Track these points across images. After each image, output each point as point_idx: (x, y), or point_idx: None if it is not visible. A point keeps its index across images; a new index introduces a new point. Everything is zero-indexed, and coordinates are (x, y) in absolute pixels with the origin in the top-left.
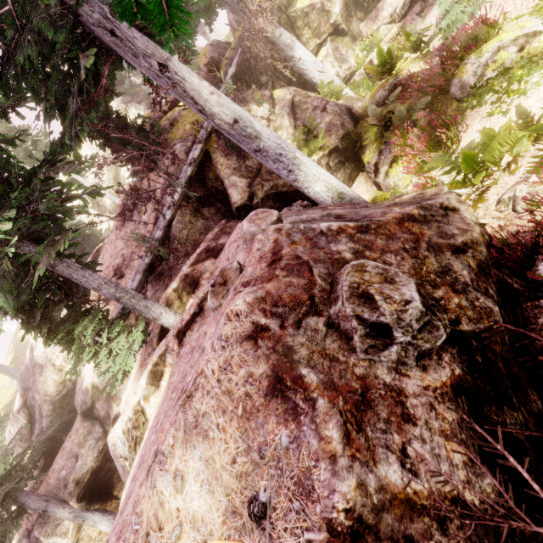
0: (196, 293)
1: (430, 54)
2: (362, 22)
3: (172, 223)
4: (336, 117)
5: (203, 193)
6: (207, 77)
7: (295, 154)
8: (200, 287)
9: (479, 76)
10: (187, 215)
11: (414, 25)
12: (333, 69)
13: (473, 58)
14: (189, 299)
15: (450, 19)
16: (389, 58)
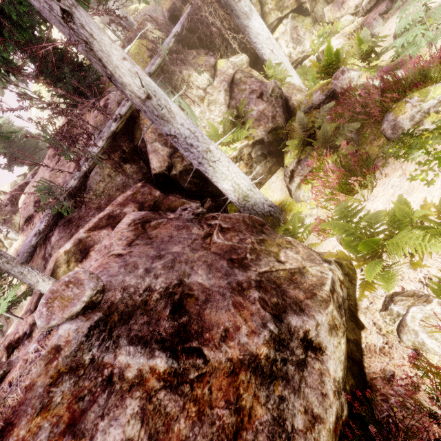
0: (83, 264)
1: (377, 68)
2: (328, 5)
3: (90, 173)
4: (269, 107)
5: (128, 148)
6: (164, 24)
7: (208, 147)
8: (88, 258)
9: (416, 123)
10: (106, 169)
11: (374, 25)
12: (287, 49)
13: (416, 98)
14: (75, 268)
15: (406, 39)
16: (335, 60)
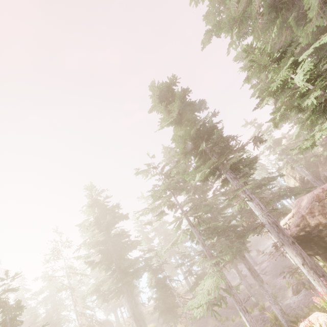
0: None
1: None
2: None
3: None
4: None
5: None
6: None
7: None
8: None
9: None
10: None
11: None
12: None
13: None
14: None
15: None
16: None
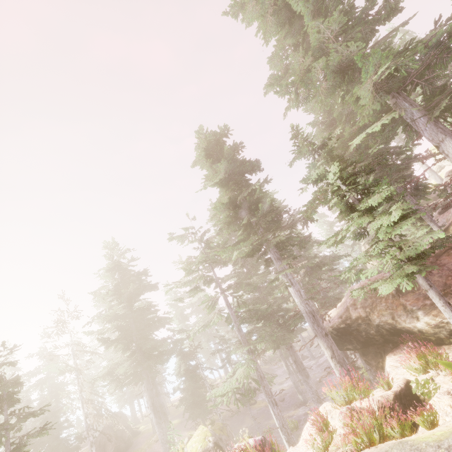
0: None
1: None
2: None
3: None
4: None
5: None
6: None
7: None
8: None
9: None
10: None
11: None
12: None
13: None
14: None
15: None
16: None
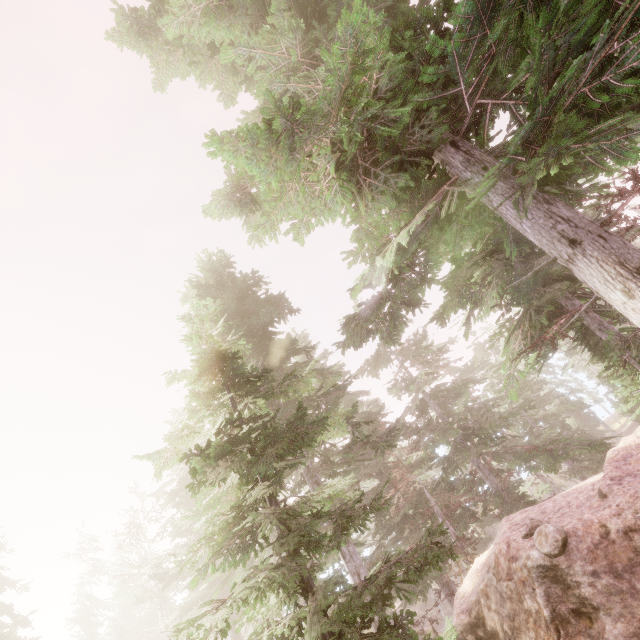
0: None
1: None
2: None
3: None
4: None
5: None
6: None
7: None
8: None
9: None
10: None
11: None
12: None
13: None
14: None
15: None
16: None
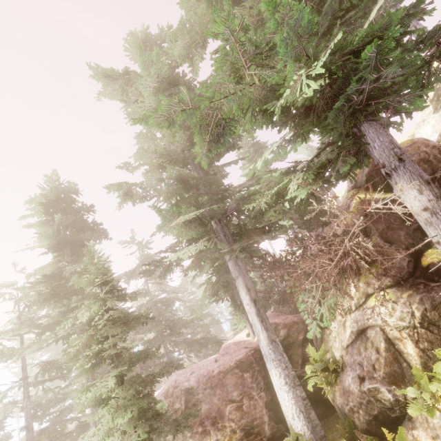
0: None
1: None
2: None
3: None
4: (356, 399)
5: None
6: (420, 161)
7: (271, 369)
8: None
9: None
10: None
11: None
12: None
13: None
14: None
15: None
16: None
